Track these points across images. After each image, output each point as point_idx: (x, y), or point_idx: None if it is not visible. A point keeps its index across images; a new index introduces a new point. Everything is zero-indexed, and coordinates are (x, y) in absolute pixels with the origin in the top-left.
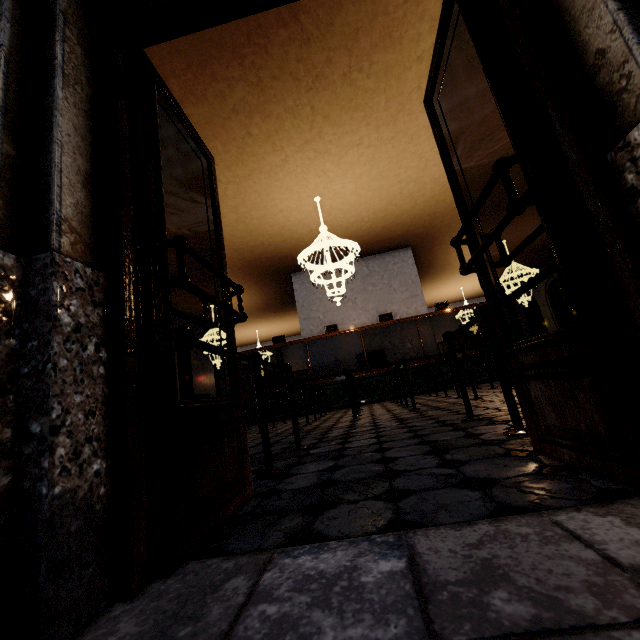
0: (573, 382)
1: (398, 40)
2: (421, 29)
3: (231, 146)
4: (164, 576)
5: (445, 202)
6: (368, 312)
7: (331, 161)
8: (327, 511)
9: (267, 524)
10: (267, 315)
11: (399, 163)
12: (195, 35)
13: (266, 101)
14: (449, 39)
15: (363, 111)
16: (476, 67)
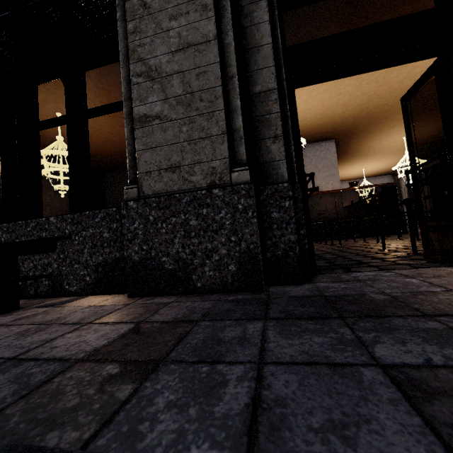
0: (449, 233)
1: None
2: None
3: None
4: (316, 275)
5: (368, 109)
6: None
7: None
8: (350, 268)
9: (330, 270)
10: None
11: (342, 82)
12: None
13: None
14: None
15: None
16: None
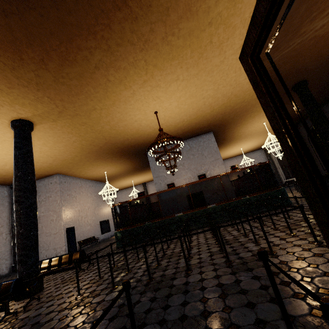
0: None
1: (195, 12)
2: (210, 4)
3: (99, 88)
4: None
5: (230, 106)
6: (191, 170)
7: (161, 91)
8: None
9: None
10: (136, 173)
11: (202, 88)
12: (60, 21)
13: (115, 60)
14: (228, 9)
15: (177, 60)
16: (246, 25)
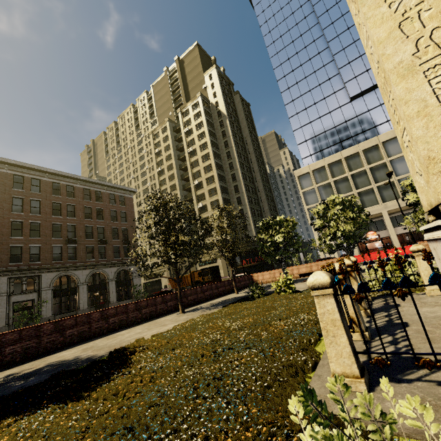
0: None
1: None
2: None
3: None
4: None
5: None
6: None
7: None
8: None
9: None
10: None
11: None
12: None
13: None
14: None
15: None
16: None
